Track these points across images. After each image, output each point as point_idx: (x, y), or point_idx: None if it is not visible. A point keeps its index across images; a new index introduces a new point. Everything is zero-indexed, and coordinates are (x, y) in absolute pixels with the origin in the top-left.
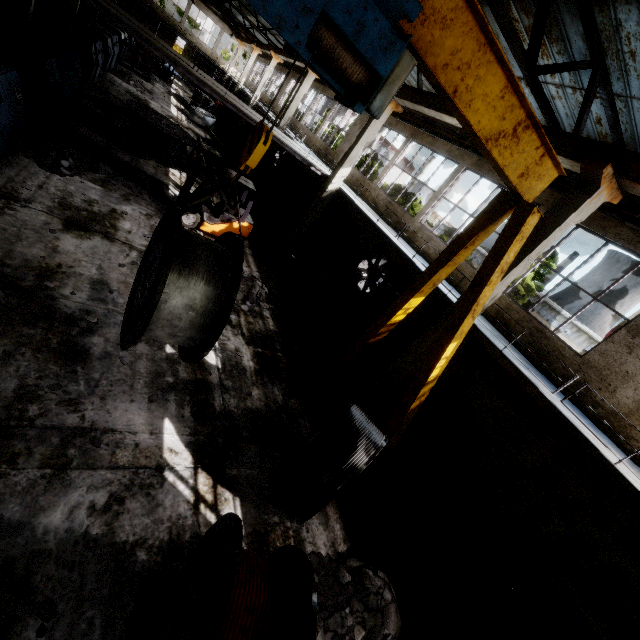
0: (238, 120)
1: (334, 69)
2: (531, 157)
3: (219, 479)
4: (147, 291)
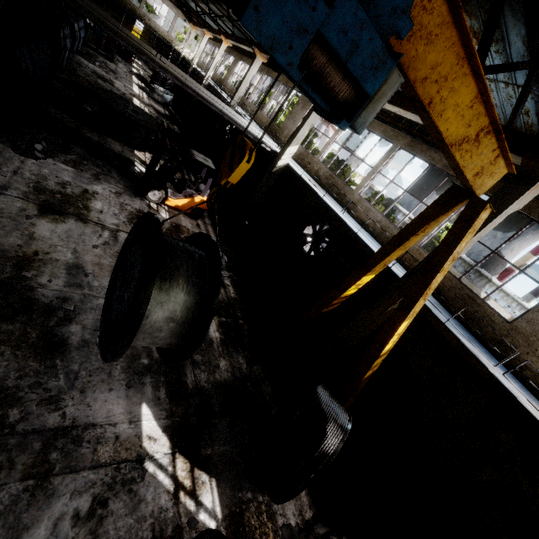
0: (192, 96)
1: (321, 87)
2: (487, 158)
3: (195, 461)
4: (127, 303)
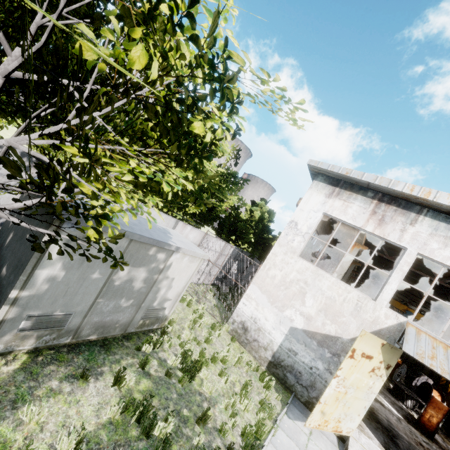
0: None
1: None
2: None
3: None
4: None
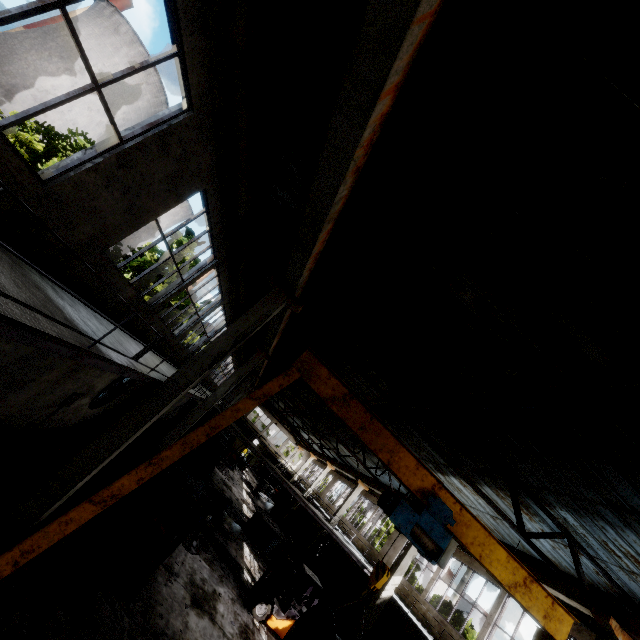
0: (288, 505)
1: (420, 542)
2: (545, 602)
3: None
4: None
